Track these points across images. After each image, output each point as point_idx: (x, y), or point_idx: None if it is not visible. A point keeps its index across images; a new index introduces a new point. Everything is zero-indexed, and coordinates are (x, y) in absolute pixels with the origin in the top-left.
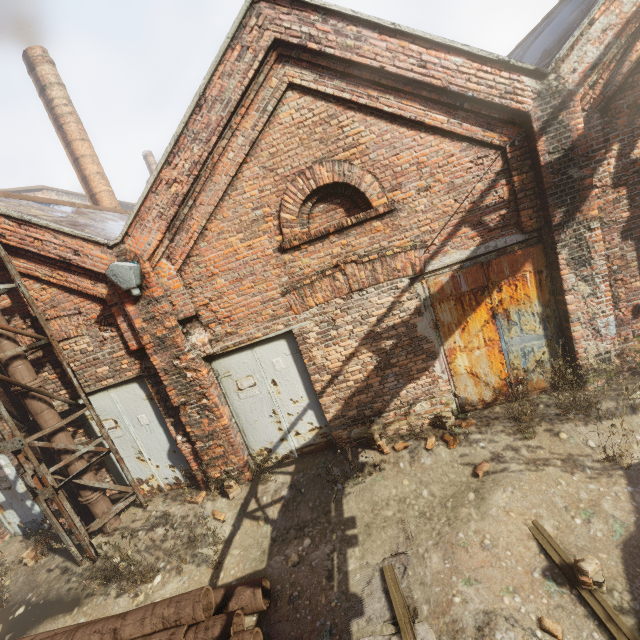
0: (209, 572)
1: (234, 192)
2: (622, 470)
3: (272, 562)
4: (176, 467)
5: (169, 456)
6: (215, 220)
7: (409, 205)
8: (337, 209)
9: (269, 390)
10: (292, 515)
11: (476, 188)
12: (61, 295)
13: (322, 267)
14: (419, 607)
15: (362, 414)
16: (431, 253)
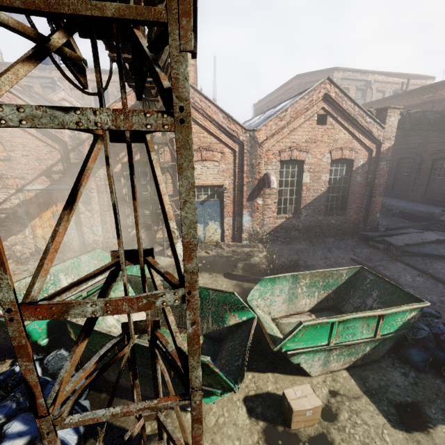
0: None
1: None
2: None
3: None
4: None
5: None
6: None
7: (18, 160)
8: None
9: None
10: None
11: (49, 162)
12: None
13: None
14: None
15: None
16: (27, 182)
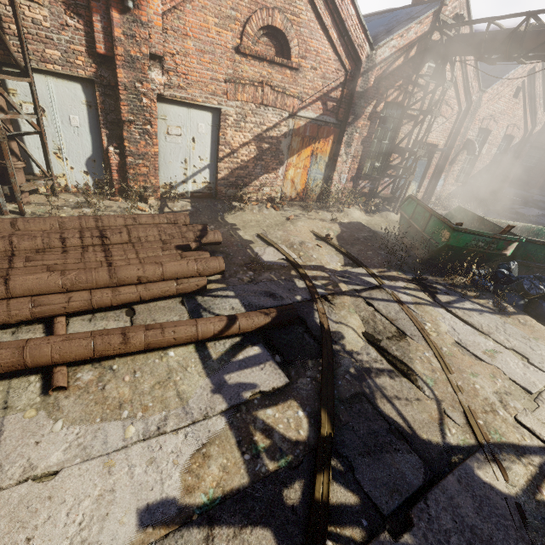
0: None
1: None
2: (337, 223)
3: None
4: (90, 175)
5: (87, 163)
6: None
7: (305, 72)
8: (272, 48)
9: (189, 144)
10: (197, 218)
11: (331, 84)
12: None
13: (253, 78)
14: (276, 242)
15: (237, 182)
16: (303, 106)
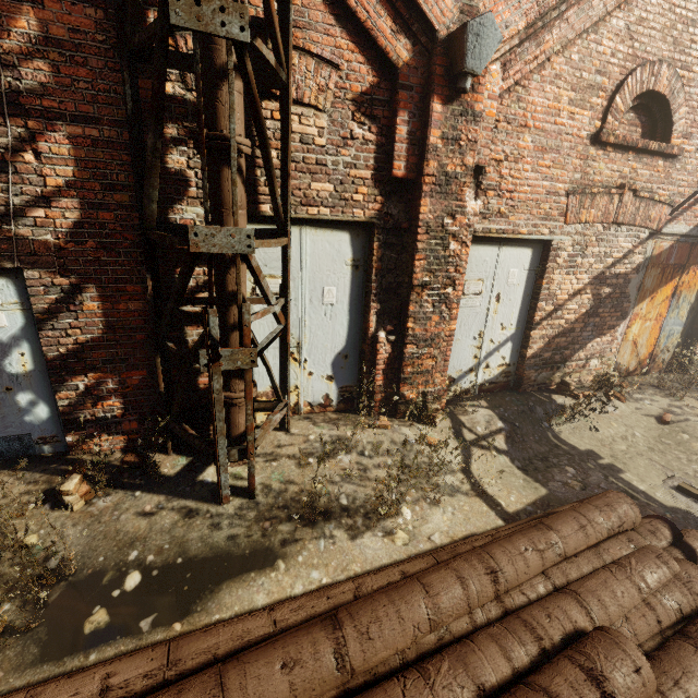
0: (477, 501)
1: (593, 34)
2: None
3: (552, 488)
4: (335, 380)
5: (335, 362)
6: (561, 55)
7: (685, 160)
8: (638, 127)
9: (490, 305)
10: (523, 447)
11: None
12: (320, 13)
13: (608, 182)
14: None
15: (553, 358)
16: (672, 216)
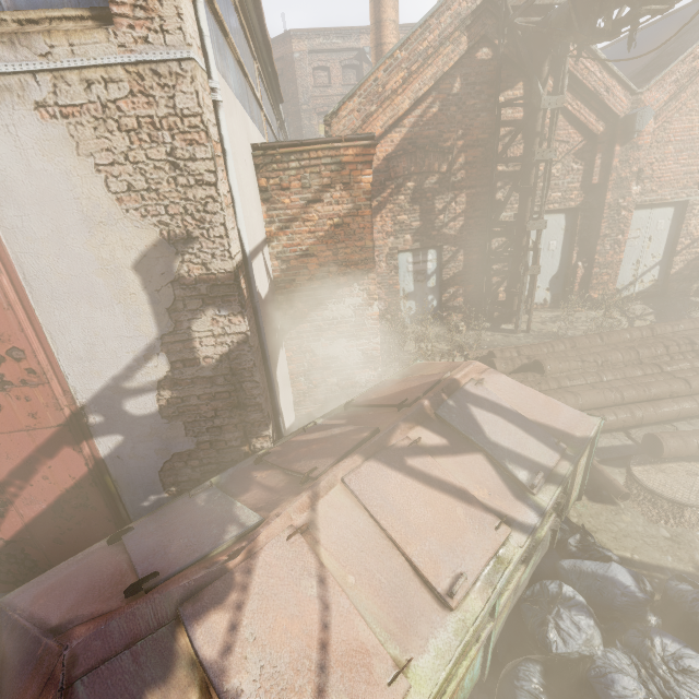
0: None
1: None
2: None
3: None
4: (550, 291)
5: (551, 281)
6: (693, 99)
7: None
8: None
9: (644, 244)
10: (666, 320)
11: None
12: (562, 123)
13: None
14: None
15: (691, 275)
16: None
